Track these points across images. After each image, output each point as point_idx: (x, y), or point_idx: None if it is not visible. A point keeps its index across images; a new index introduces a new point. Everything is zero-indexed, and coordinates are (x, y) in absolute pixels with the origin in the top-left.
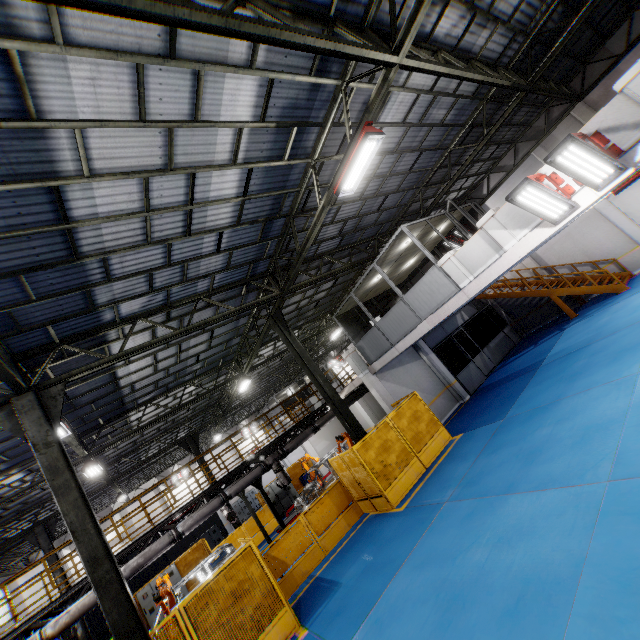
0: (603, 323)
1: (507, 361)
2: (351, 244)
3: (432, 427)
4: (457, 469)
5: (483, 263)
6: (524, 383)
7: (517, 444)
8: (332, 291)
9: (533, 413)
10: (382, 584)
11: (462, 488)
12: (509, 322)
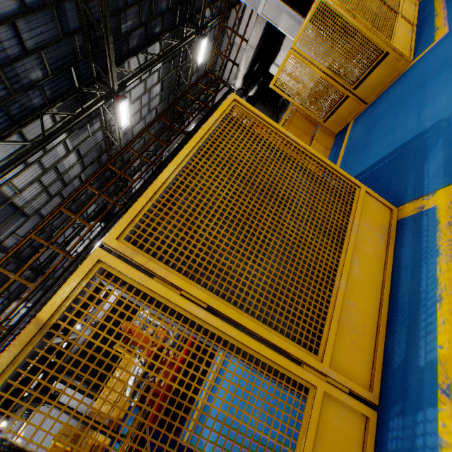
0: None
1: None
2: None
3: None
4: None
5: None
6: None
7: None
8: None
9: None
10: None
11: None
12: None
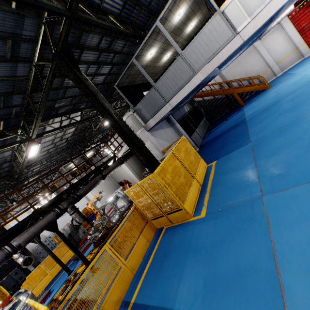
0: (275, 95)
1: (211, 131)
2: (129, 22)
3: (197, 159)
4: (241, 175)
5: (262, 3)
6: (243, 128)
7: (297, 143)
8: (107, 80)
9: (282, 129)
10: (268, 308)
11: (270, 182)
12: (205, 115)
